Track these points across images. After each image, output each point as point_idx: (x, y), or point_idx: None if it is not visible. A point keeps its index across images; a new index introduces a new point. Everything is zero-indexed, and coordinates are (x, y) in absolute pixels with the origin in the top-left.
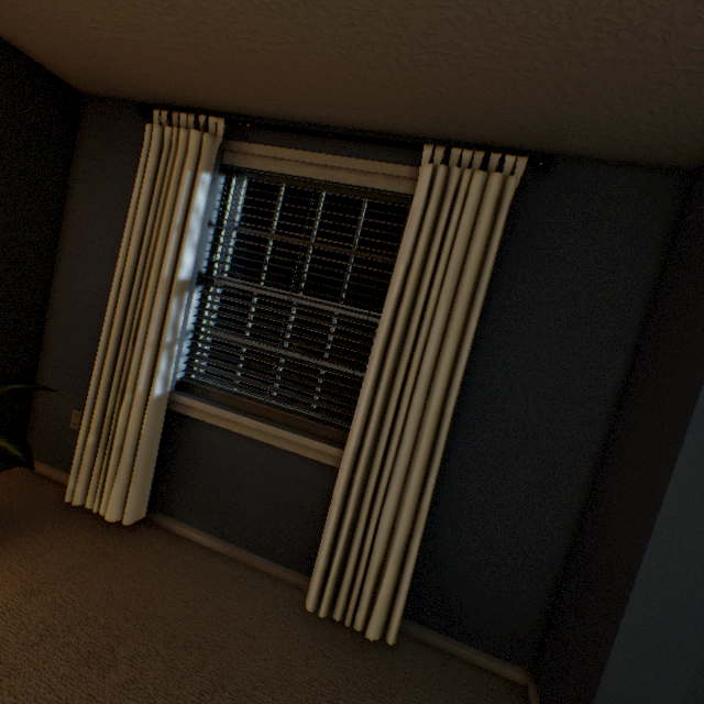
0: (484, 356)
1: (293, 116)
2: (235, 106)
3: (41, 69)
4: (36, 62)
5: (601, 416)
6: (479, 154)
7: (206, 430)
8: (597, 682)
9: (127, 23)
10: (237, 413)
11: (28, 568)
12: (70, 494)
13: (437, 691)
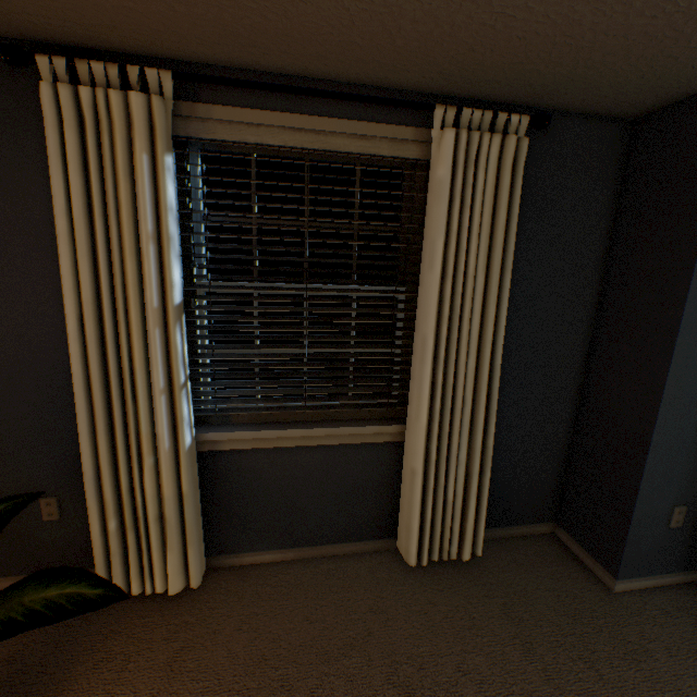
0: None
1: (264, 65)
2: (177, 49)
3: None
4: None
5: (584, 331)
6: (488, 114)
7: (243, 457)
8: (631, 512)
9: None
10: (278, 428)
11: (123, 692)
12: None
13: (516, 568)
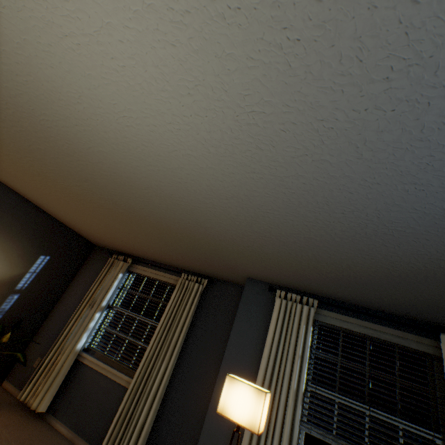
0: (192, 343)
1: (152, 259)
2: (137, 255)
3: (87, 240)
4: (87, 239)
5: None
6: (196, 277)
7: (87, 369)
8: None
9: (112, 240)
10: (102, 361)
11: None
12: (21, 394)
13: None
